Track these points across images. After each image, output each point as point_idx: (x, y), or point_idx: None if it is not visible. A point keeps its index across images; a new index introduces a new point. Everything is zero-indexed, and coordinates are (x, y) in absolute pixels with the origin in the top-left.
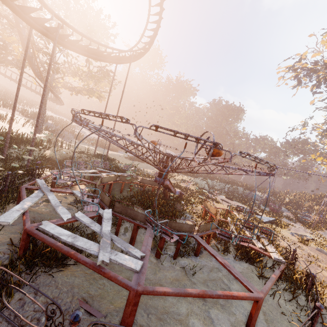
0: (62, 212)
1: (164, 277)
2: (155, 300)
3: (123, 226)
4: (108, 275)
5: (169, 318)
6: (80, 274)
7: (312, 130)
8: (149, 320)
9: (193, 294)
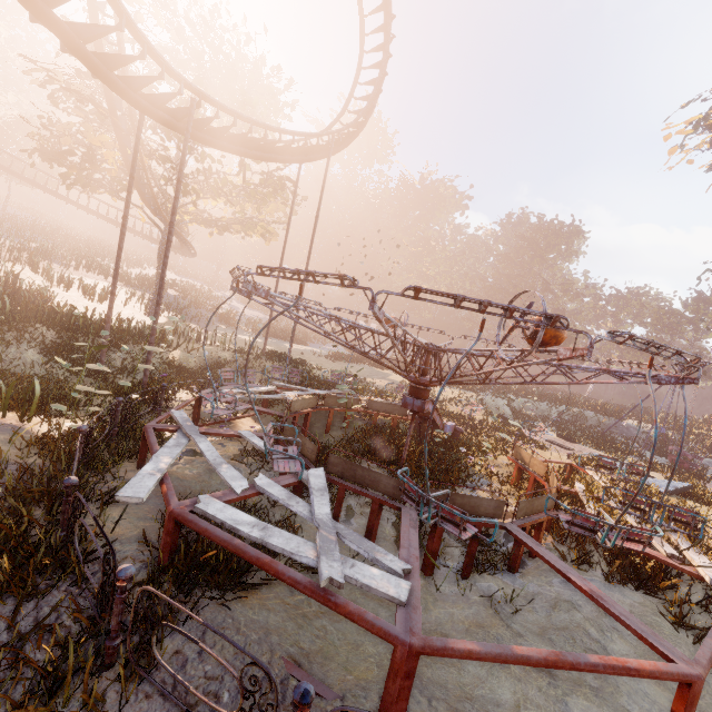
0: (229, 477)
1: (448, 618)
2: (438, 668)
3: (344, 503)
4: (345, 609)
5: (478, 710)
6: (276, 606)
7: None
8: (435, 711)
9: (534, 658)
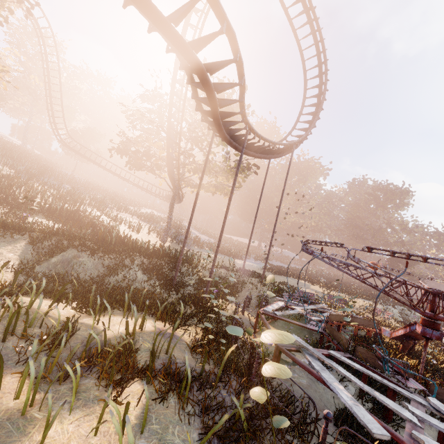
0: (394, 406)
1: None
2: None
3: None
4: None
5: None
6: None
7: None
8: None
9: None
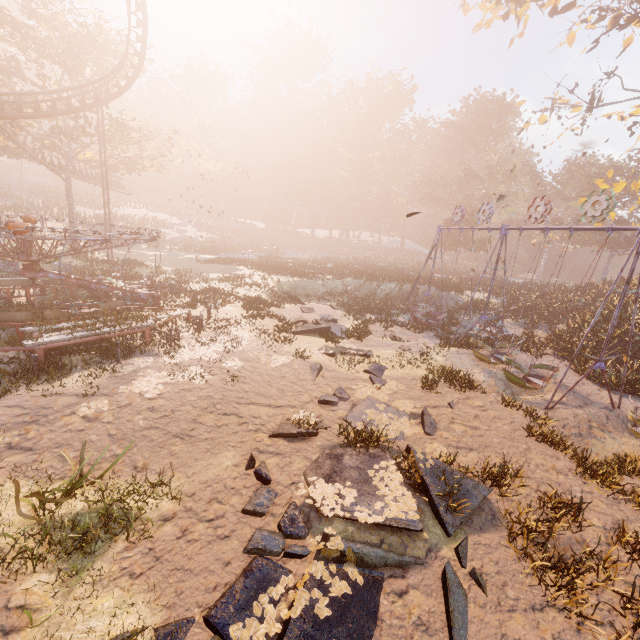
0: None
1: None
2: None
3: None
4: None
5: None
6: None
7: (583, 114)
8: None
9: None
